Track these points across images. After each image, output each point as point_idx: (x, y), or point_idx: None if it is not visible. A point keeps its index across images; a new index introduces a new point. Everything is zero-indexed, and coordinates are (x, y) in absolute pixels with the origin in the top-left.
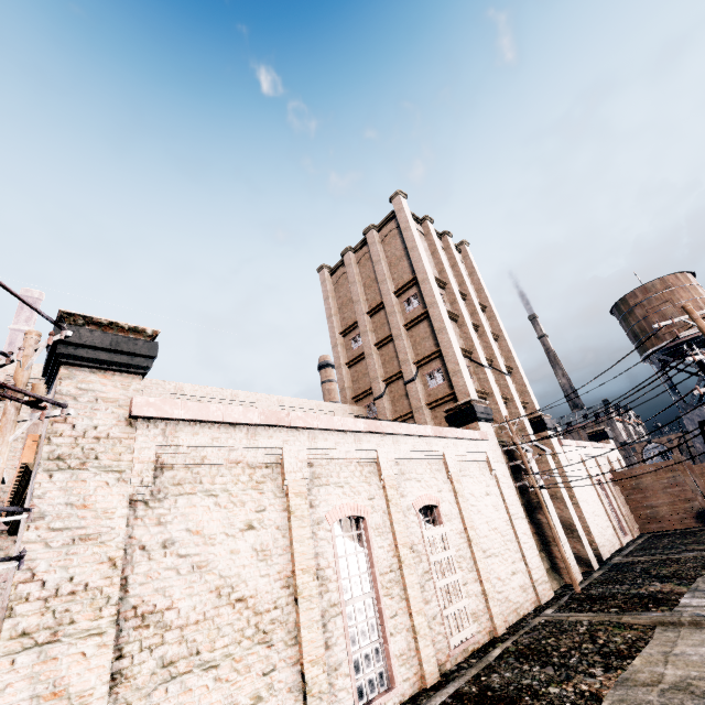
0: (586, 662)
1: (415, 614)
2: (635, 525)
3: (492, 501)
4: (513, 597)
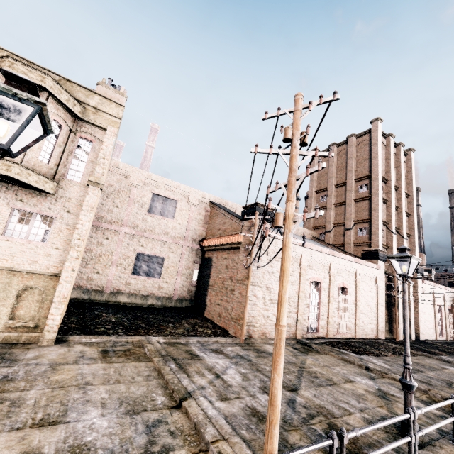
0: (387, 351)
1: (330, 317)
2: (451, 335)
3: (371, 295)
4: (366, 330)
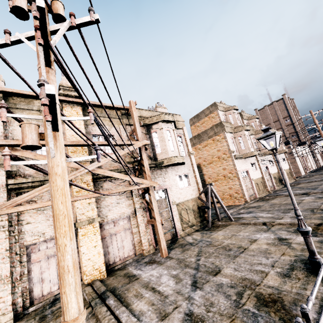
0: None
1: (308, 165)
2: None
3: (309, 156)
4: (313, 167)
